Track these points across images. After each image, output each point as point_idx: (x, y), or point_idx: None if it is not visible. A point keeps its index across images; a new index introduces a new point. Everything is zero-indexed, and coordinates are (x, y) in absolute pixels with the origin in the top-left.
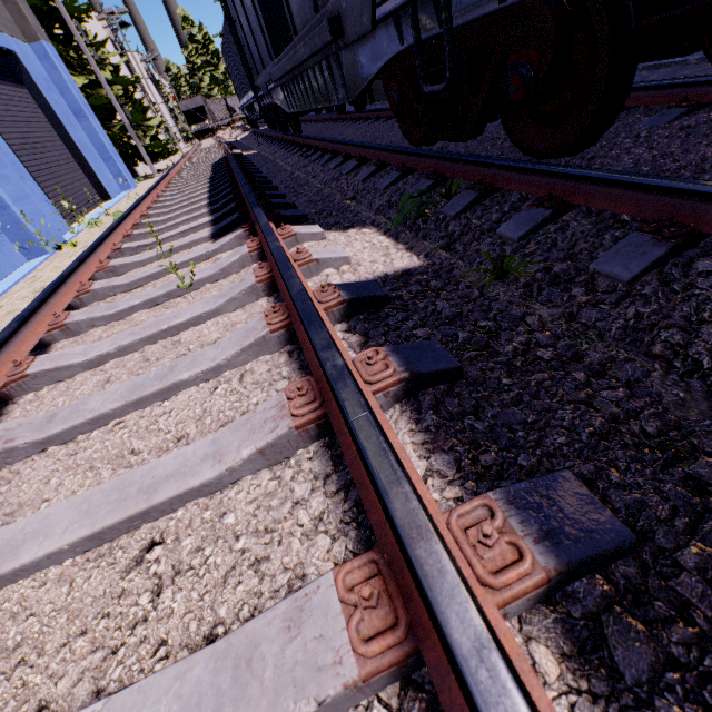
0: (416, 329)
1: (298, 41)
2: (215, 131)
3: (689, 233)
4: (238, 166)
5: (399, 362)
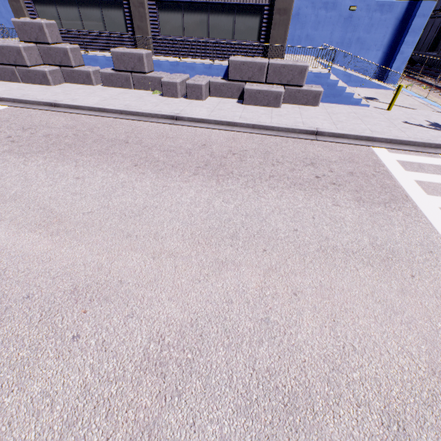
0: None
1: (437, 56)
2: None
3: None
4: None
5: None
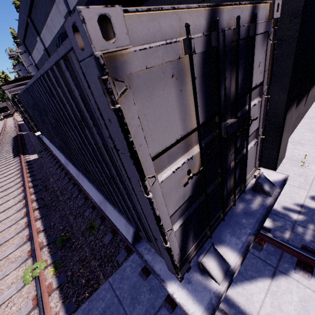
0: (32, 162)
1: None
2: (13, 114)
3: (51, 153)
4: (20, 141)
5: (27, 164)
